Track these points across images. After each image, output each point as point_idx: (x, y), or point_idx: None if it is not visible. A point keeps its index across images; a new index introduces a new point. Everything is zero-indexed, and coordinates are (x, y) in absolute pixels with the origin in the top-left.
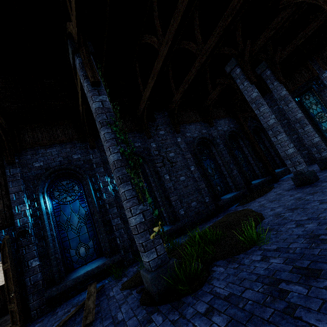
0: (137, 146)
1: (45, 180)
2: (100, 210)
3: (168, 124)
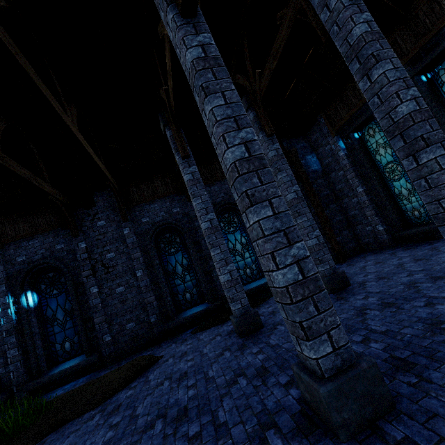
0: (58, 249)
1: None
2: None
3: (114, 209)
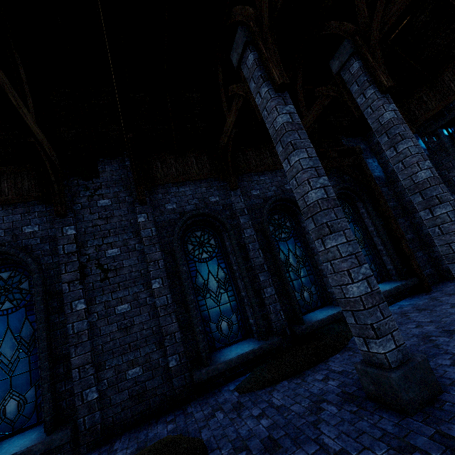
0: (27, 233)
1: None
2: None
3: (126, 185)
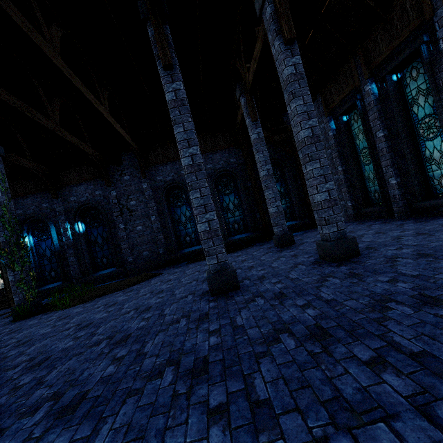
0: (97, 194)
1: (23, 225)
2: (61, 249)
3: (136, 167)
